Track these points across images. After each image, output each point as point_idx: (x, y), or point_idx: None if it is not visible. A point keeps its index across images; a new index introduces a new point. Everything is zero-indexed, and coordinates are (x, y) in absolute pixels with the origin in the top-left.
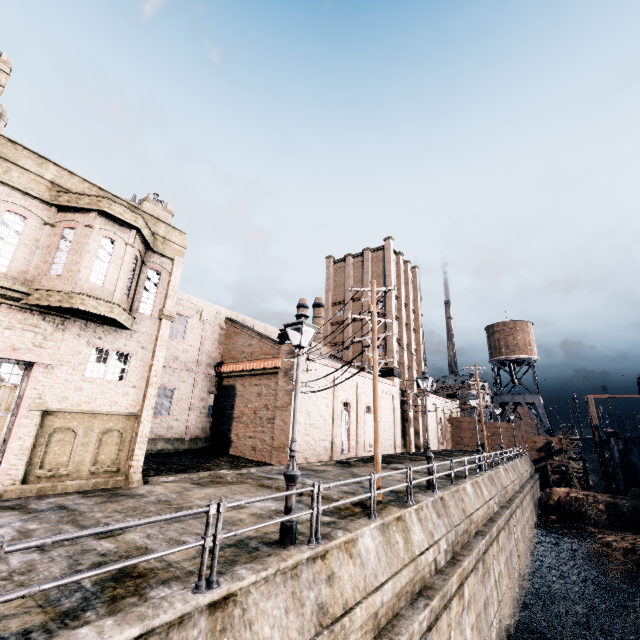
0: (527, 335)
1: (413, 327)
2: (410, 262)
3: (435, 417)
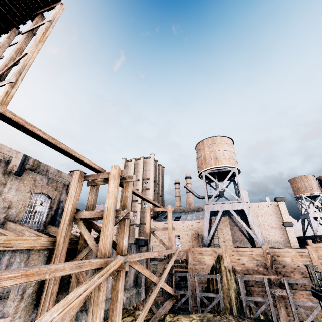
0: (202, 152)
1: (145, 188)
2: (142, 157)
3: (167, 236)
